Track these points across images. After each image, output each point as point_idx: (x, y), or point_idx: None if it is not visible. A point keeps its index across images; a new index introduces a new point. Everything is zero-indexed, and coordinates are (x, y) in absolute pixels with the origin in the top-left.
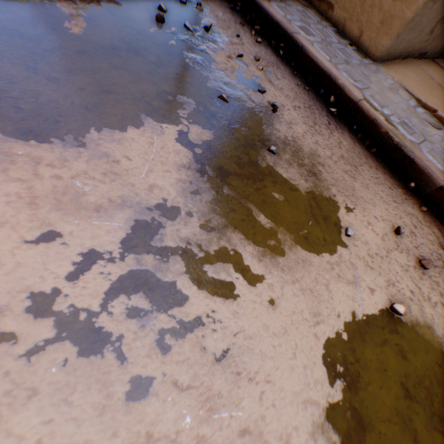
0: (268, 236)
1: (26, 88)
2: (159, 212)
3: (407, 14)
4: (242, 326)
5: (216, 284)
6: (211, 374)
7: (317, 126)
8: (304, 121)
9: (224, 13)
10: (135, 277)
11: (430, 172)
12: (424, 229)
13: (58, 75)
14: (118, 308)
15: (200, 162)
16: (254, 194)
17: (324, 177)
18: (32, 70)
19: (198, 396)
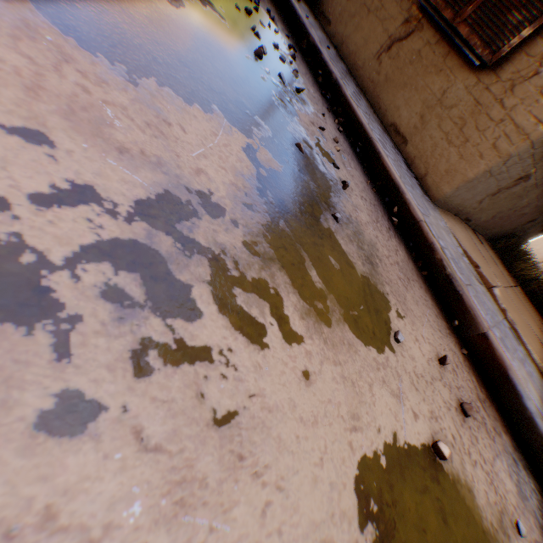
0: (316, 296)
1: None
2: (199, 200)
3: (469, 173)
4: (263, 388)
5: (244, 318)
6: (200, 441)
7: (379, 224)
8: (369, 213)
9: (315, 92)
10: (138, 251)
11: (476, 314)
12: (464, 373)
13: (136, 17)
14: (92, 276)
15: (261, 183)
16: (311, 246)
17: (380, 271)
18: None
19: (168, 471)
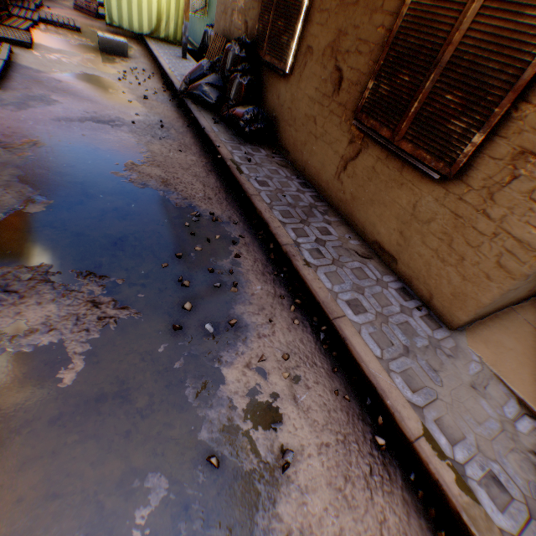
0: None
1: None
2: None
3: (482, 298)
4: None
5: None
6: None
7: (349, 485)
8: (330, 476)
9: (264, 283)
10: None
11: None
12: None
13: (5, 477)
14: None
15: None
16: None
17: None
18: None
19: None
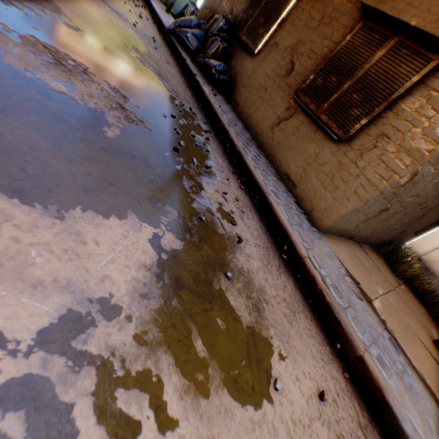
0: (198, 366)
1: (42, 156)
2: (99, 307)
3: (342, 211)
4: None
5: (121, 420)
6: None
7: (270, 266)
8: (261, 258)
9: (223, 161)
10: (30, 384)
11: (353, 338)
12: (346, 399)
13: (76, 157)
14: None
15: (161, 267)
16: (200, 314)
17: (266, 315)
18: (57, 146)
19: None
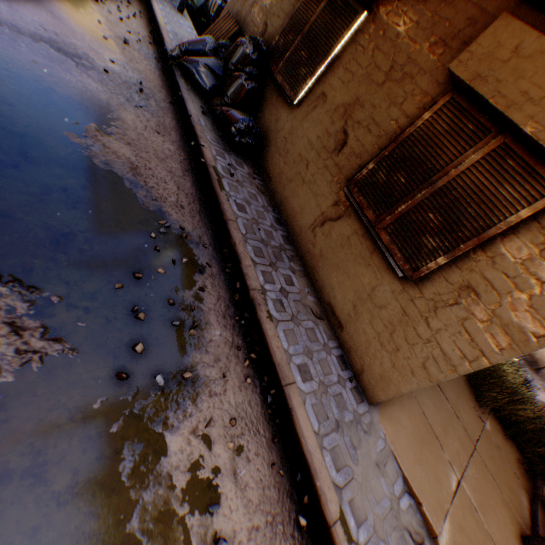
0: None
1: None
2: None
3: (403, 388)
4: None
5: None
6: None
7: None
8: None
9: (224, 328)
10: None
11: None
12: None
13: None
14: None
15: None
16: None
17: None
18: None
19: None
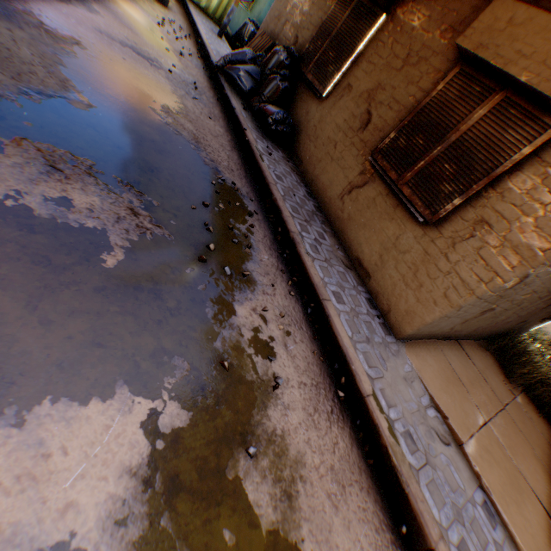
0: None
1: (8, 330)
2: None
3: (427, 318)
4: None
5: None
6: None
7: (317, 414)
8: (305, 405)
9: (270, 256)
10: None
11: (423, 521)
12: None
13: (56, 316)
14: None
15: (153, 464)
16: (199, 529)
17: (300, 502)
18: (31, 306)
19: None
